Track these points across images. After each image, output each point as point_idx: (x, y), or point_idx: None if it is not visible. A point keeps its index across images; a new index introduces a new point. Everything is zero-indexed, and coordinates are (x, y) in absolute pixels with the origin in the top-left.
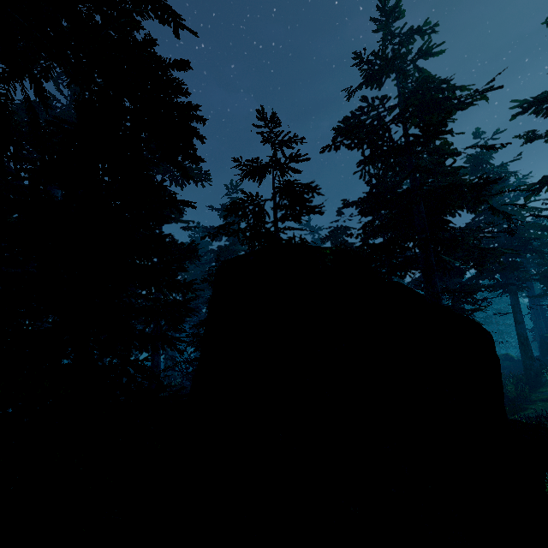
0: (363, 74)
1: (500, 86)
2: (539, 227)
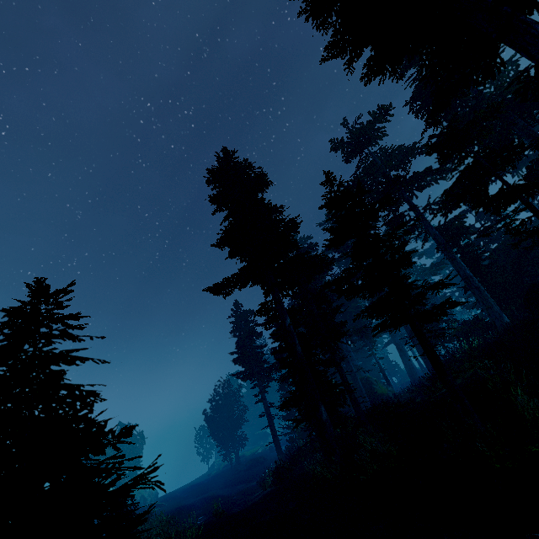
0: None
1: None
2: None
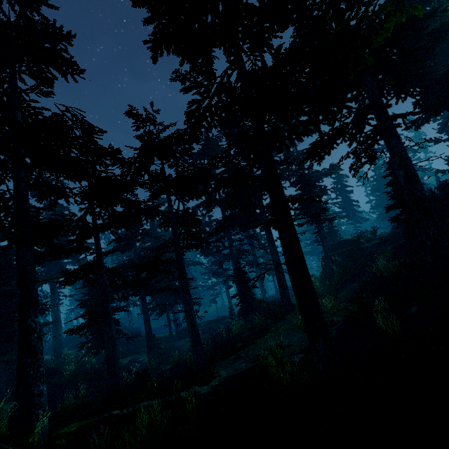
0: None
1: None
2: (276, 162)
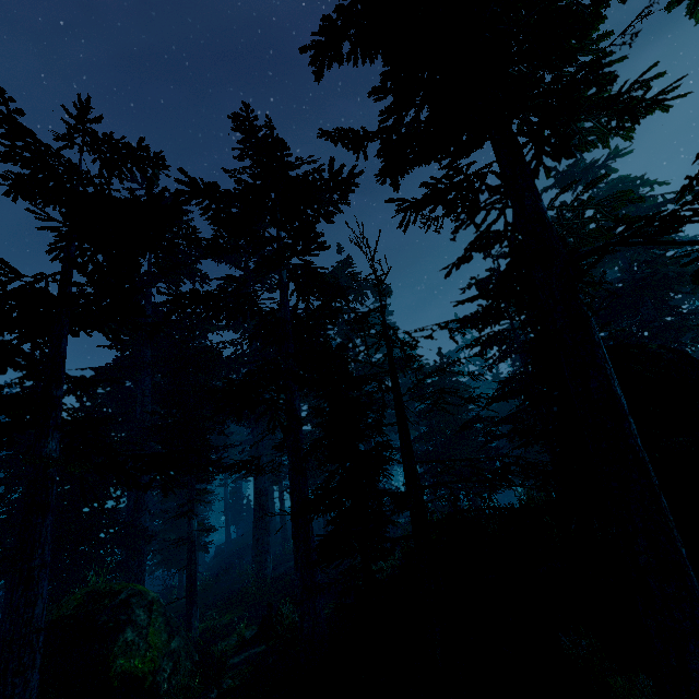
0: (557, 182)
1: None
2: None
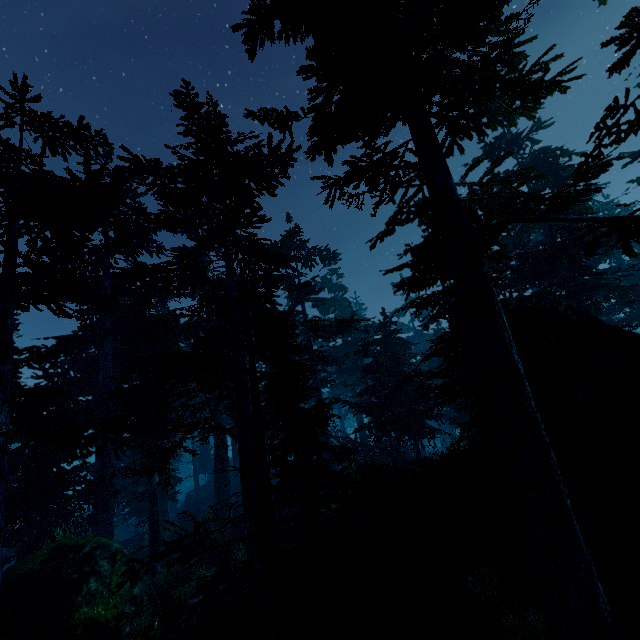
0: (485, 153)
1: (620, 156)
2: None
